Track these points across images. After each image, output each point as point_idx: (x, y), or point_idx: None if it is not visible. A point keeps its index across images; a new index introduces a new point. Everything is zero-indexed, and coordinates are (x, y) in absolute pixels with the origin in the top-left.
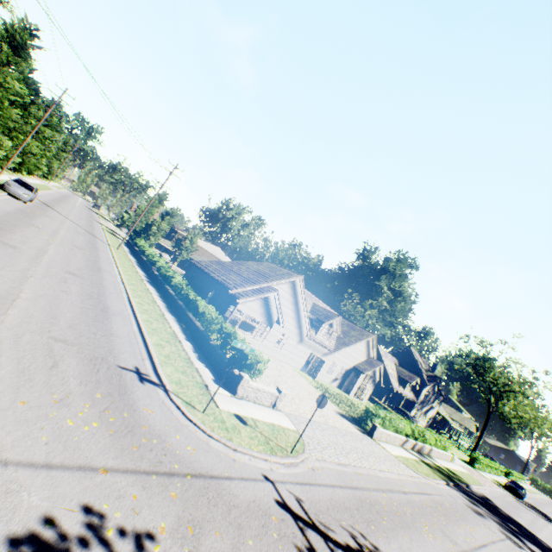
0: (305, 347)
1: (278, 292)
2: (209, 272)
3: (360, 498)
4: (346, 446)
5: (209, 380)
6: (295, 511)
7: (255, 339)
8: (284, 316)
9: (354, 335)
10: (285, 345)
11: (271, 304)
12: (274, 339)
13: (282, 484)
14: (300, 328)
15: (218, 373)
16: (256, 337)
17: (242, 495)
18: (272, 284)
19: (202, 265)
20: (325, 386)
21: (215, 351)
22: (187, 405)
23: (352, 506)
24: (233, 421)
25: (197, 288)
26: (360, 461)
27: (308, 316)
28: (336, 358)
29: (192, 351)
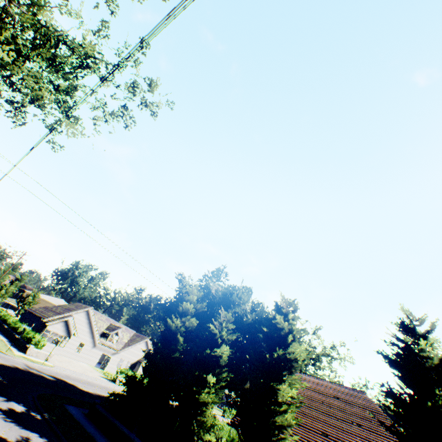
0: (98, 349)
1: (74, 317)
2: (35, 313)
3: (69, 377)
4: (84, 375)
5: (14, 349)
6: (31, 367)
7: (59, 346)
8: (82, 331)
9: (137, 339)
10: (83, 350)
11: (70, 324)
12: (75, 346)
13: (31, 365)
14: (94, 337)
15: (21, 350)
16: (61, 346)
17: (13, 360)
18: (73, 313)
19: (33, 310)
20: (111, 373)
21: (22, 342)
22: (1, 349)
23: (61, 375)
24: (19, 355)
25: (27, 324)
26: (87, 378)
27: (98, 330)
28: (123, 355)
29: (10, 344)
